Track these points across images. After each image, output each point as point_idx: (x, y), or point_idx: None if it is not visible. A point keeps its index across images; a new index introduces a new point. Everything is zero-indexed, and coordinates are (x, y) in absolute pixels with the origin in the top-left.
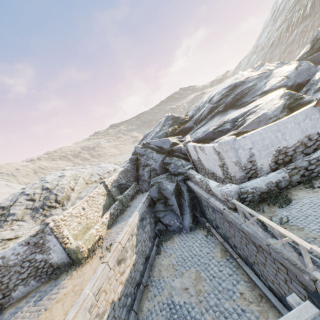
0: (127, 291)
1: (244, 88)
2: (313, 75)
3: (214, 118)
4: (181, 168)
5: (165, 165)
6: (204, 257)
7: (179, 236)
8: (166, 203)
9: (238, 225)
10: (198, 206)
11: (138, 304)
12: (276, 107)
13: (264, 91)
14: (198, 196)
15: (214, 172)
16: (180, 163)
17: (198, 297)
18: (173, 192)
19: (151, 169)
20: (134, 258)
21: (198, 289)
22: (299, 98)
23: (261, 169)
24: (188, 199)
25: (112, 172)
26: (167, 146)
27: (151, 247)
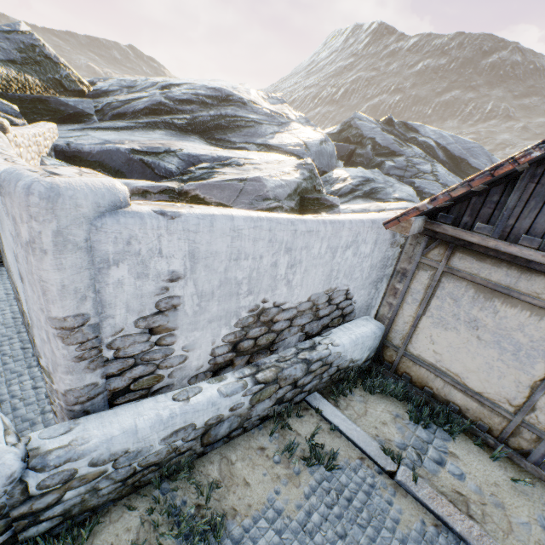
0: None
1: (240, 115)
2: (332, 169)
3: (153, 131)
4: None
5: None
6: None
7: None
8: None
9: None
10: None
11: None
12: (285, 180)
13: (269, 144)
14: None
15: (19, 292)
16: None
17: None
18: None
19: None
20: None
21: None
22: (318, 189)
23: (183, 362)
24: None
25: None
26: None
27: None
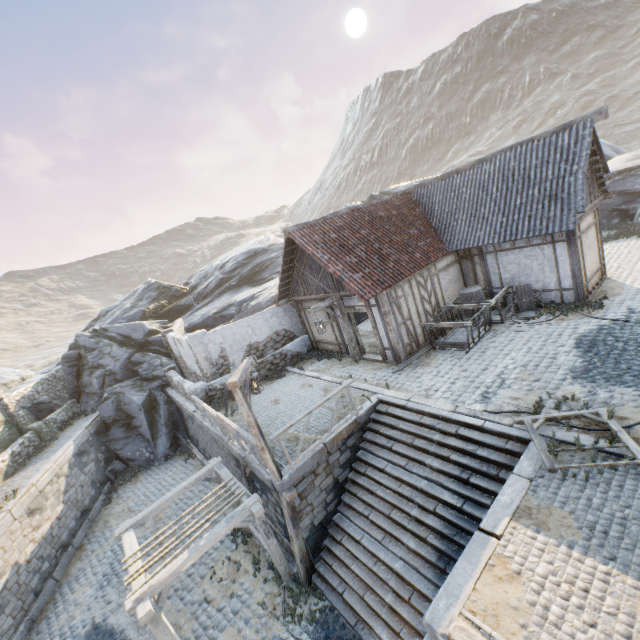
0: (44, 553)
1: (265, 259)
2: None
3: (223, 296)
4: (160, 370)
5: (133, 366)
6: (176, 485)
7: (147, 472)
8: (130, 426)
9: (202, 424)
10: (181, 423)
11: (62, 571)
12: (271, 297)
13: None
14: (180, 408)
15: (196, 371)
16: (159, 362)
17: (157, 526)
18: (143, 406)
19: (106, 372)
20: (60, 509)
21: (159, 518)
22: None
23: (234, 364)
24: (166, 415)
25: (15, 384)
26: (139, 335)
27: (95, 496)
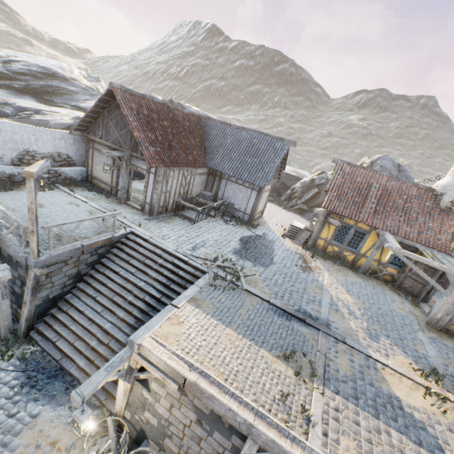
0: None
1: (62, 86)
2: None
3: None
4: None
5: None
6: None
7: None
8: None
9: None
10: None
11: None
12: (62, 122)
13: (79, 106)
14: None
15: None
16: None
17: None
18: None
19: None
20: None
21: None
22: None
23: (2, 159)
24: None
25: None
26: None
27: None
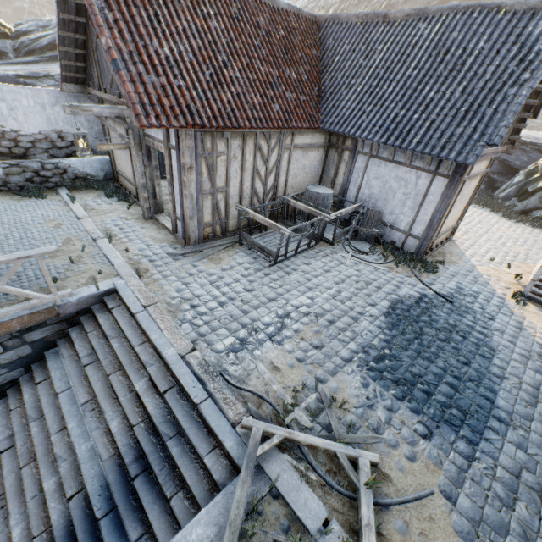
0: None
1: None
2: None
3: (55, 63)
4: None
5: None
6: None
7: None
8: None
9: None
10: None
11: None
12: None
13: None
14: None
15: None
16: None
17: None
18: None
19: None
20: None
21: None
22: None
23: None
24: None
25: None
26: None
27: None
